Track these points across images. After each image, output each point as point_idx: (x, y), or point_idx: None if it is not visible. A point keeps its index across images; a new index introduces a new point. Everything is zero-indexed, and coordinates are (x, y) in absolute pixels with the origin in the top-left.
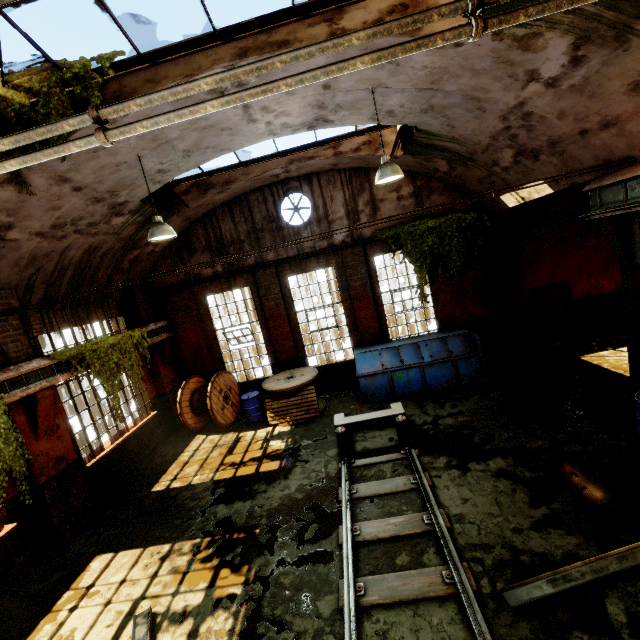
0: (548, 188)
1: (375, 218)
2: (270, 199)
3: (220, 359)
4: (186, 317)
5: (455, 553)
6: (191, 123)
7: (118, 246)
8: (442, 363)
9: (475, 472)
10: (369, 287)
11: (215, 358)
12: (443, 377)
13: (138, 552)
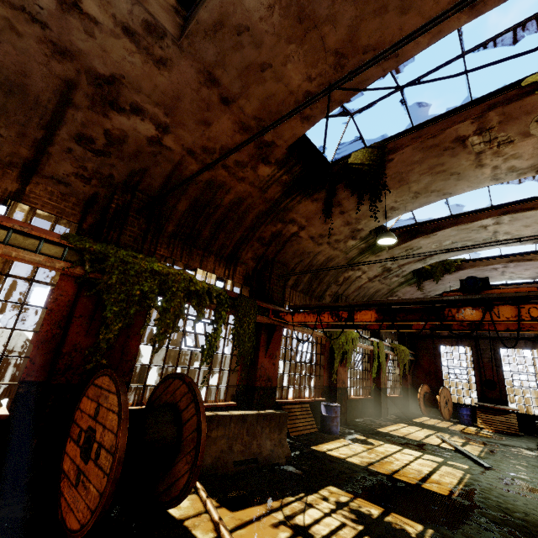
0: None
1: None
2: None
3: (441, 383)
4: (425, 353)
5: None
6: (476, 275)
7: None
8: None
9: None
10: None
11: (438, 381)
12: None
13: (421, 428)
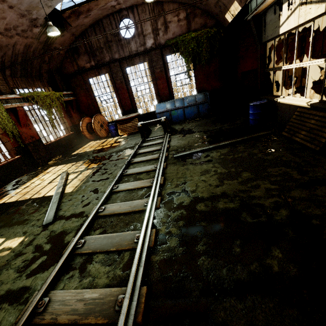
0: (239, 6)
1: (166, 33)
2: (113, 22)
3: (99, 110)
4: (81, 90)
5: (165, 151)
6: None
7: (40, 47)
8: (192, 106)
9: (187, 137)
10: (164, 72)
11: (96, 110)
12: (192, 113)
13: (65, 165)
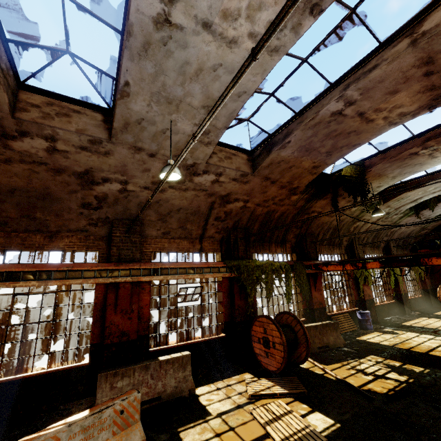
0: None
1: None
2: None
3: None
4: None
5: None
6: None
7: (418, 230)
8: None
9: None
10: None
11: None
12: None
13: (439, 319)
